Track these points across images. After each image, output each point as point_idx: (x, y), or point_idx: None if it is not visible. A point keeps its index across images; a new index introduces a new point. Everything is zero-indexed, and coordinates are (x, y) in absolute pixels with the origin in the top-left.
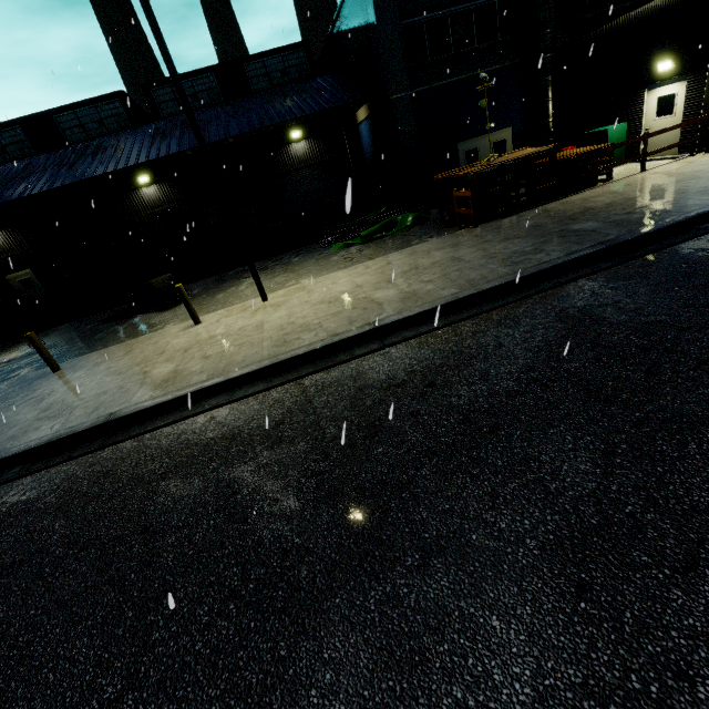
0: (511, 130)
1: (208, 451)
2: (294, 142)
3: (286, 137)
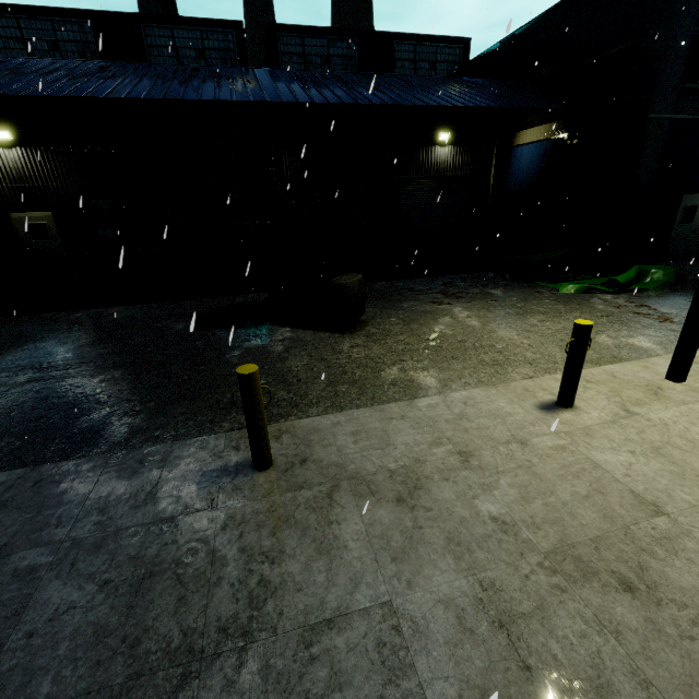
0: None
1: None
2: (438, 144)
3: (432, 136)
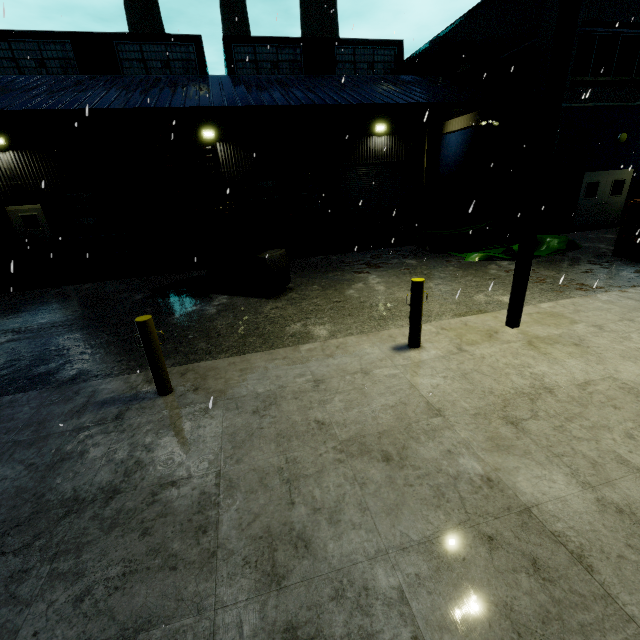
0: (632, 171)
1: None
2: (375, 135)
3: (369, 128)
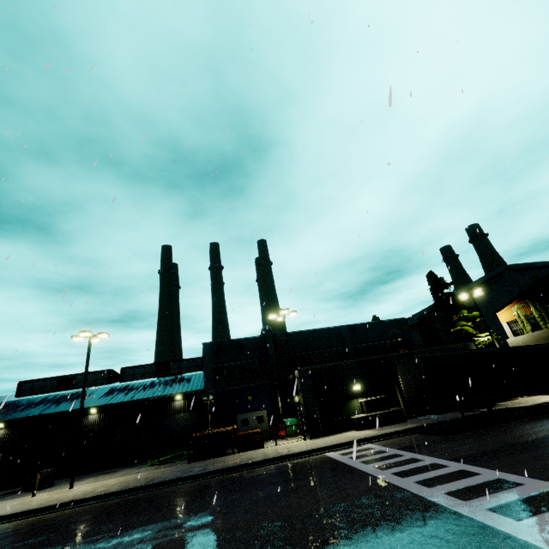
0: (266, 411)
1: None
2: (177, 400)
3: (174, 398)
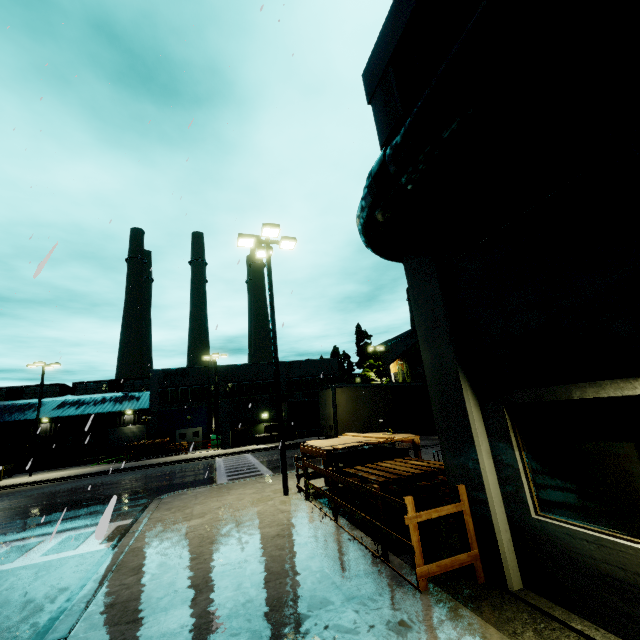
0: (202, 428)
1: None
2: (127, 414)
3: (124, 412)
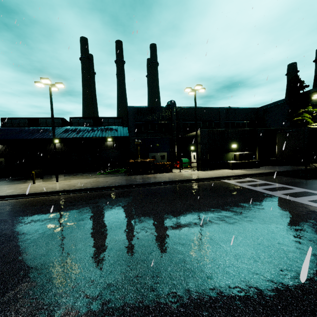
0: (166, 153)
1: (0, 205)
2: (108, 141)
3: (106, 139)
